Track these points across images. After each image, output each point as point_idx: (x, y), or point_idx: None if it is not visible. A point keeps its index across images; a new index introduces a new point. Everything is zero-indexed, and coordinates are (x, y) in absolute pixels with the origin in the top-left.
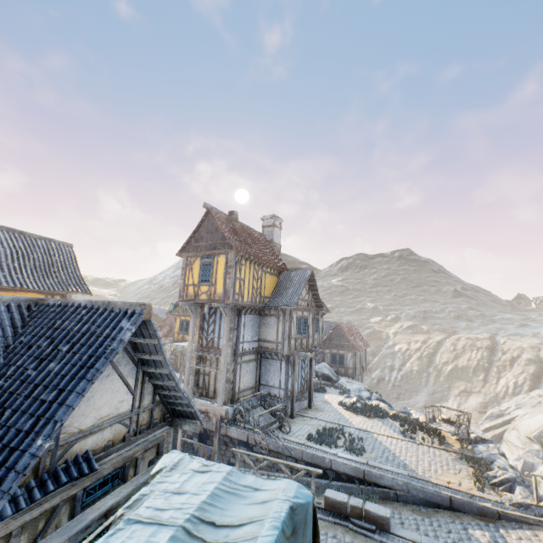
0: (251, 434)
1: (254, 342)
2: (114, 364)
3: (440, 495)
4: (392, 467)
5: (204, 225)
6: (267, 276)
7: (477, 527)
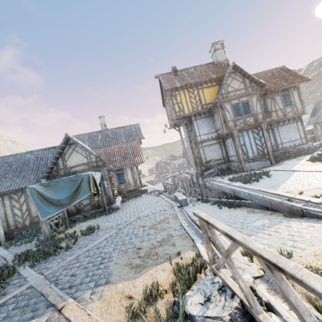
0: (204, 181)
1: (211, 133)
2: (76, 151)
3: (265, 200)
4: (254, 187)
5: (162, 86)
6: (205, 90)
7: (270, 219)
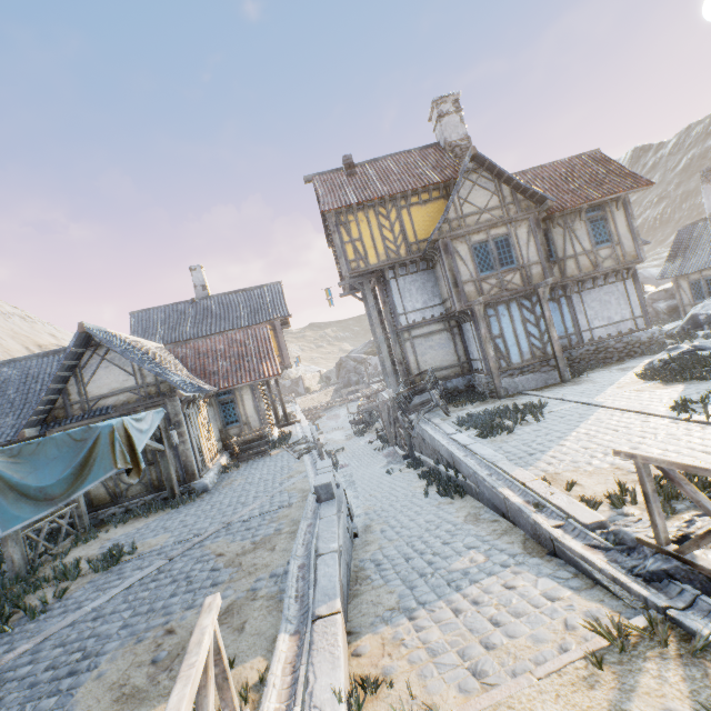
0: (411, 419)
1: (432, 308)
2: (109, 360)
3: (497, 495)
4: (491, 452)
5: None
6: (415, 210)
7: (491, 551)
